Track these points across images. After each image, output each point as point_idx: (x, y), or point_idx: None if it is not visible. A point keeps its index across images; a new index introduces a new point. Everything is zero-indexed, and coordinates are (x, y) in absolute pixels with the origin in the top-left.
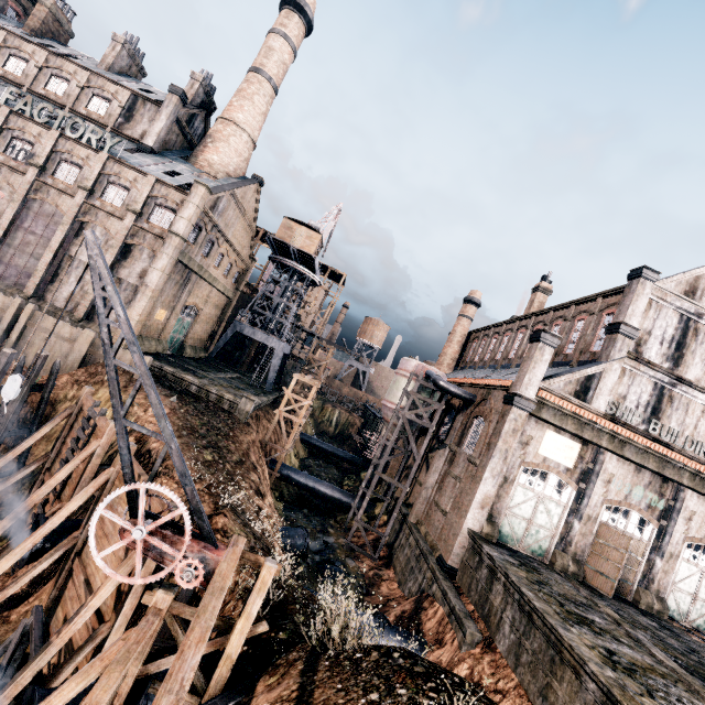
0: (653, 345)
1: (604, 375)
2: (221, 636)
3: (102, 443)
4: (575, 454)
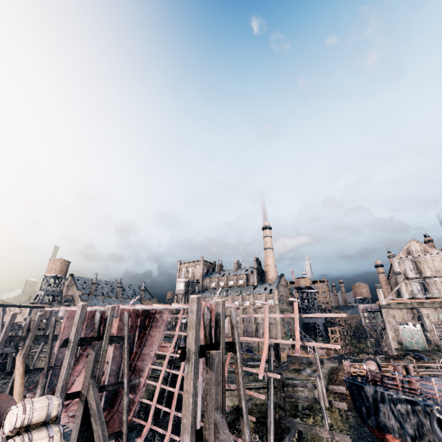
0: (409, 272)
1: (400, 288)
2: None
3: None
4: (411, 313)
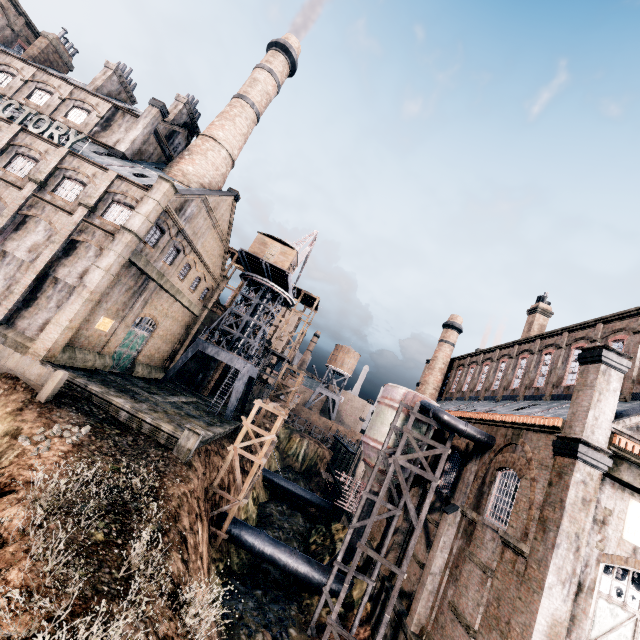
0: None
1: None
2: None
3: None
4: None
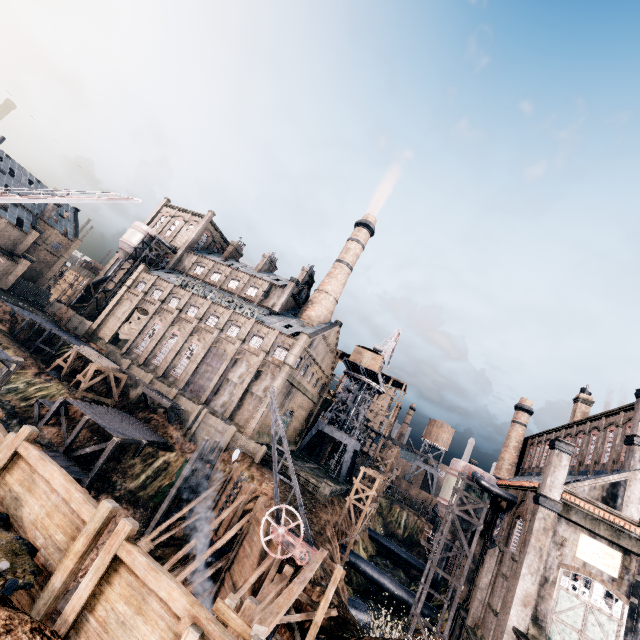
0: None
1: (628, 483)
2: (312, 611)
3: (245, 498)
4: (617, 563)
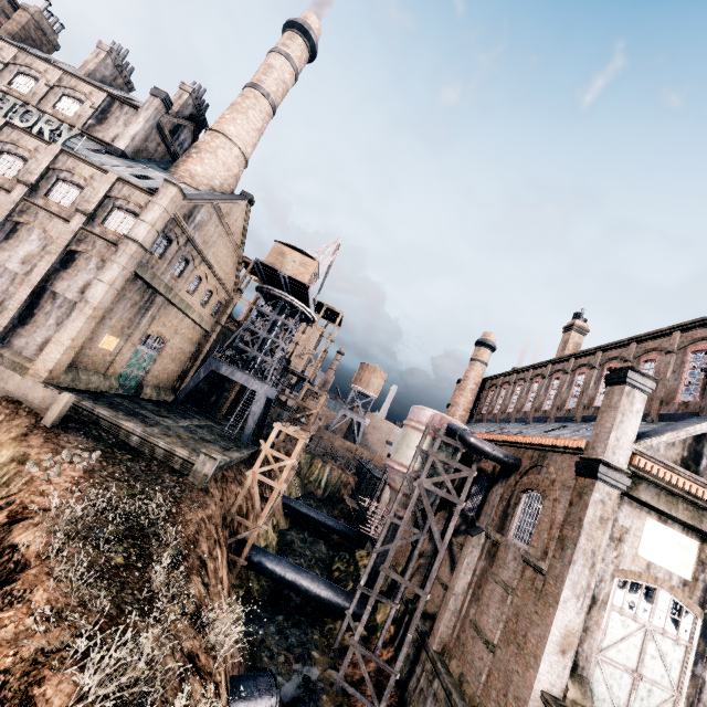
0: None
1: None
2: None
3: None
4: (692, 557)
